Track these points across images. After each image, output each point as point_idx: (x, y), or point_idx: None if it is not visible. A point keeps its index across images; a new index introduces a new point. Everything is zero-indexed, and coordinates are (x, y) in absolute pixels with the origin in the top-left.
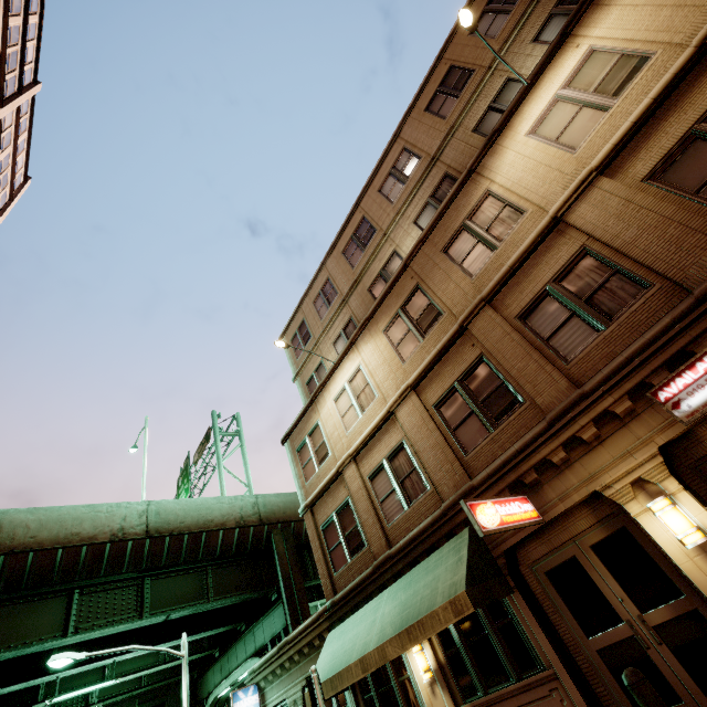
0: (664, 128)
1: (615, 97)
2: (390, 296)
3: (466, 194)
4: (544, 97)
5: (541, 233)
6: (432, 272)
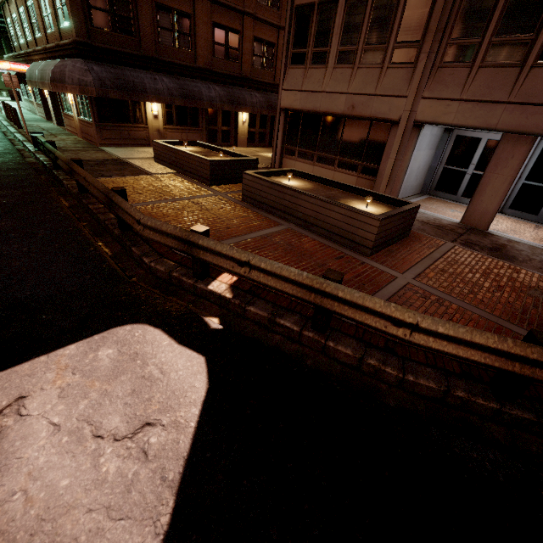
0: None
1: None
2: None
3: None
4: None
5: None
6: None
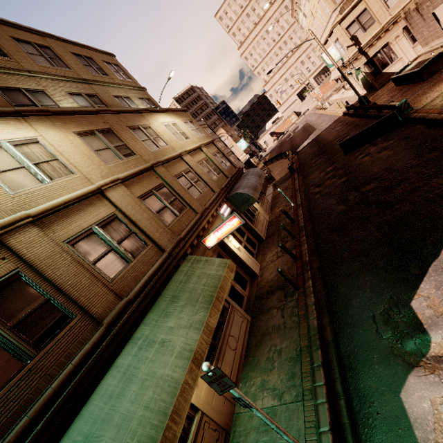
0: (197, 155)
1: (185, 139)
2: (81, 117)
3: (138, 117)
4: (164, 119)
5: (178, 155)
6: (123, 131)
